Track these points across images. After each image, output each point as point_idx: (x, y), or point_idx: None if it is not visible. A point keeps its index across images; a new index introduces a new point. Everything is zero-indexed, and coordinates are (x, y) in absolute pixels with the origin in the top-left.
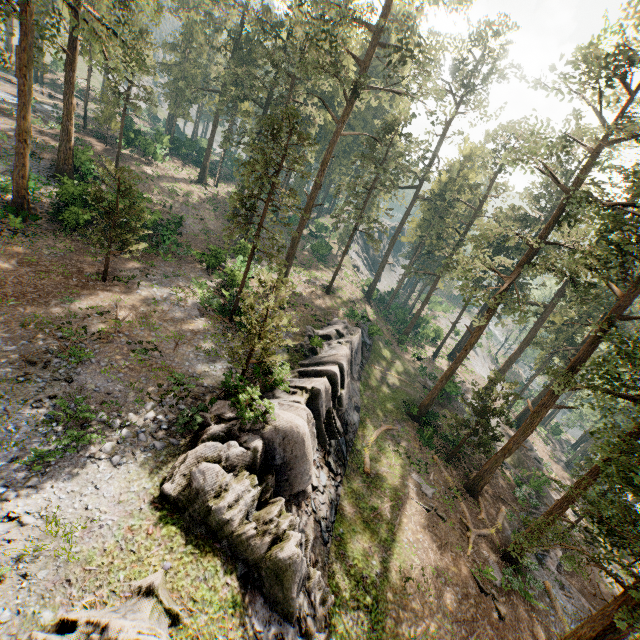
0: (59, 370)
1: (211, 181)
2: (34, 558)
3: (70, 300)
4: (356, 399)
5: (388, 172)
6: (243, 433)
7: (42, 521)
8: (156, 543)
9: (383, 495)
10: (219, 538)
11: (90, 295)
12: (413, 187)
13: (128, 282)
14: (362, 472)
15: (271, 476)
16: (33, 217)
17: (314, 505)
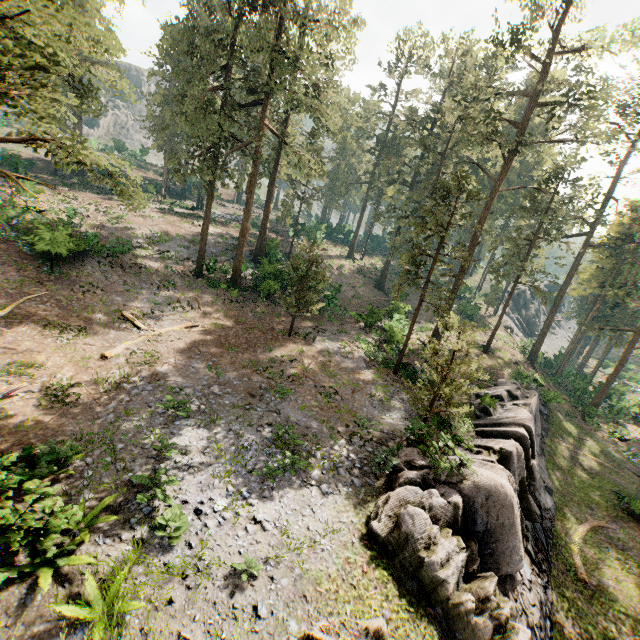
0: (270, 403)
1: (357, 256)
2: (276, 564)
3: (270, 349)
4: (544, 477)
5: (556, 219)
6: (437, 485)
7: (277, 531)
8: (372, 584)
9: (616, 620)
10: (432, 601)
11: (281, 346)
12: (581, 235)
13: (306, 337)
14: (574, 578)
15: (473, 544)
16: (243, 289)
17: (523, 602)
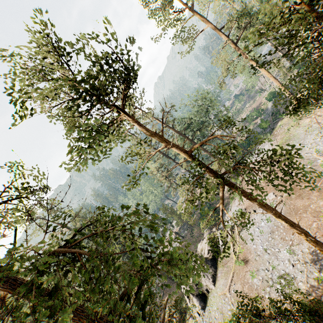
0: None
1: None
2: None
3: None
4: None
5: None
6: None
7: None
8: None
9: None
10: None
11: None
12: None
13: None
14: None
15: None
16: None
17: None
